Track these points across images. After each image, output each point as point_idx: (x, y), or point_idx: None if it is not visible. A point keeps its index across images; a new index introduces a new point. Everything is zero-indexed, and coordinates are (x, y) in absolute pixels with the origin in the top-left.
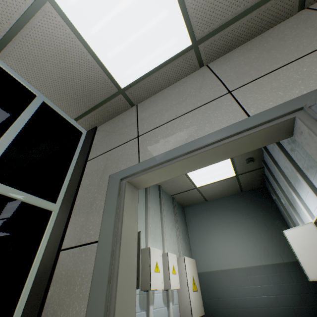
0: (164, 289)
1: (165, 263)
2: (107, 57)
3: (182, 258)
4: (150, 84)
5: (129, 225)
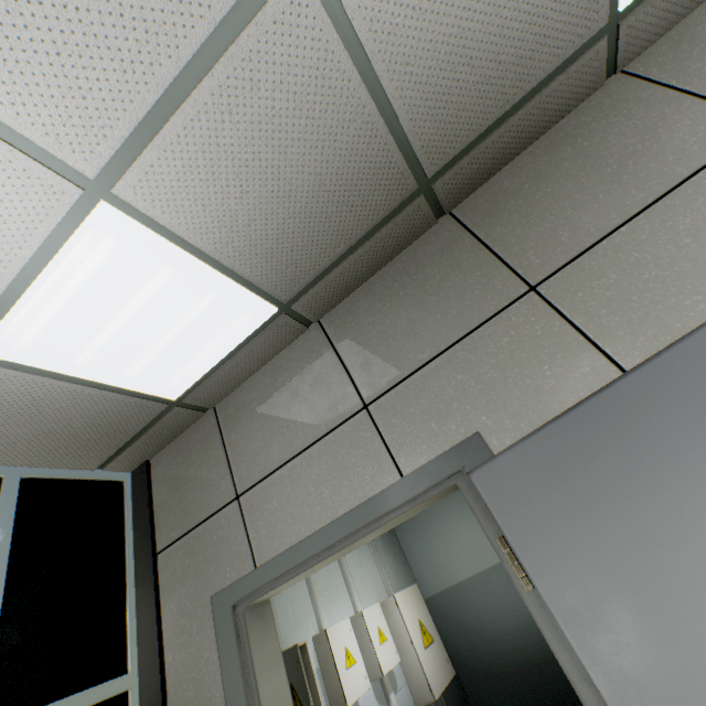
0: (374, 679)
1: (363, 632)
2: (125, 378)
3: (392, 600)
4: (226, 376)
5: (271, 689)
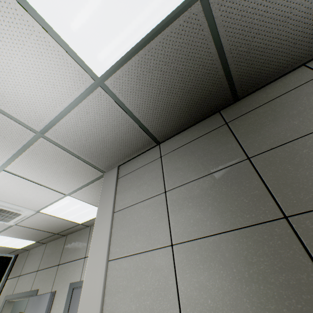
0: None
1: None
2: (8, 246)
3: None
4: (30, 247)
5: None
